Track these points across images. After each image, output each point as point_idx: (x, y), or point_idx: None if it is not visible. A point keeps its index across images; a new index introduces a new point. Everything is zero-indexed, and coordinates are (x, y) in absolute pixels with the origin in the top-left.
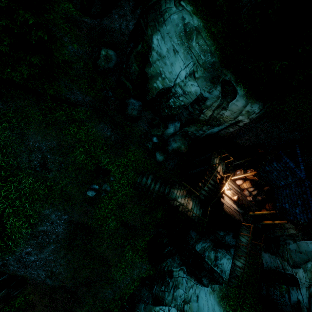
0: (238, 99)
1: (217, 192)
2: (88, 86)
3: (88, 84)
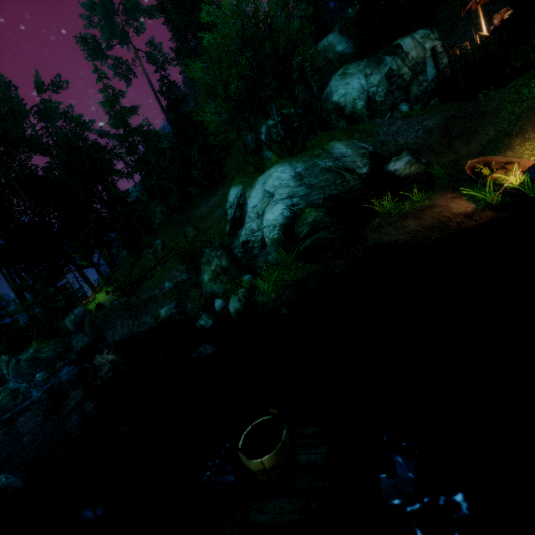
0: (403, 43)
1: None
2: None
3: None
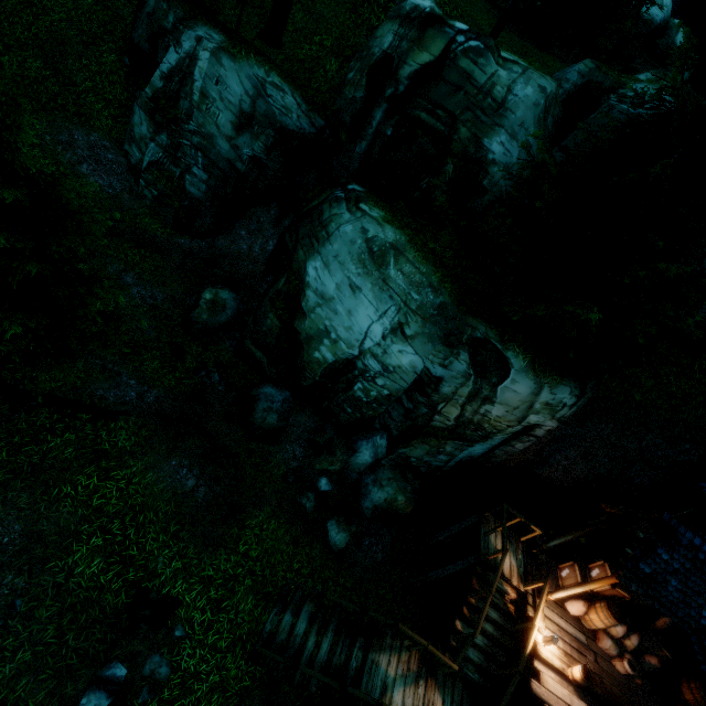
0: (515, 377)
1: (519, 634)
2: (163, 365)
3: (165, 360)
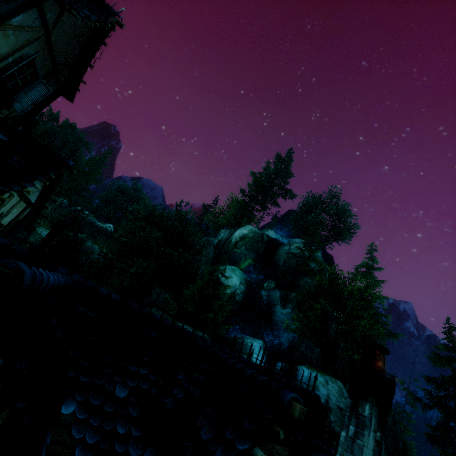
0: None
1: None
2: None
3: None
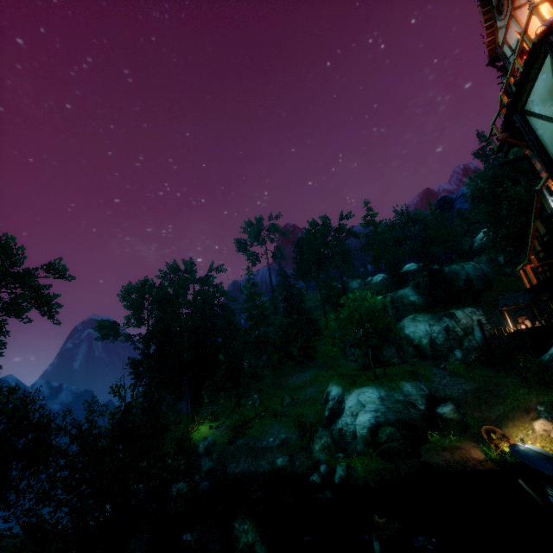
0: (456, 313)
1: None
2: None
3: None
